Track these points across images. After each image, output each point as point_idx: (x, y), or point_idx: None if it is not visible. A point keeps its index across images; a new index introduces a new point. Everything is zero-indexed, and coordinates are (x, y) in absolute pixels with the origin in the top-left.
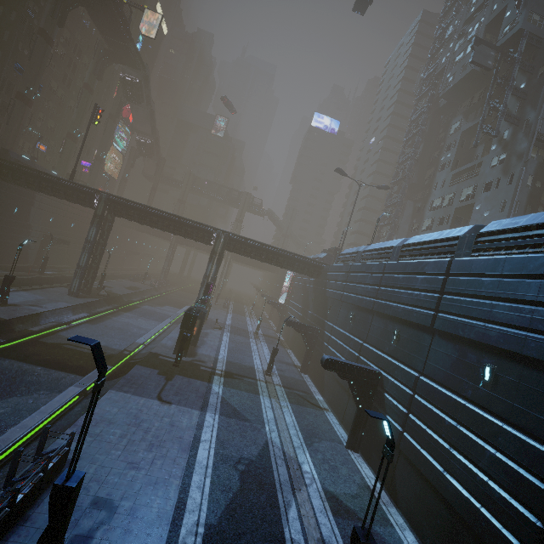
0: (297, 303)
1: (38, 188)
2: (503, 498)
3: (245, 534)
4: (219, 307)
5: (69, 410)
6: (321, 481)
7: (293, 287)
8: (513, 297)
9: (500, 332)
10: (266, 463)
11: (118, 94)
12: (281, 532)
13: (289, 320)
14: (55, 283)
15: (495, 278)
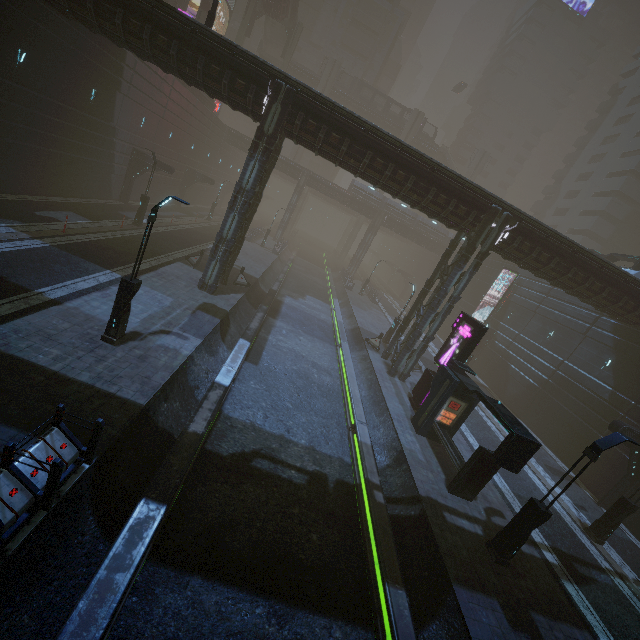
0: (530, 339)
1: (149, 47)
2: None
3: None
4: (367, 300)
5: None
6: None
7: (510, 302)
8: None
9: None
10: None
11: None
12: None
13: (625, 427)
14: (166, 251)
15: None
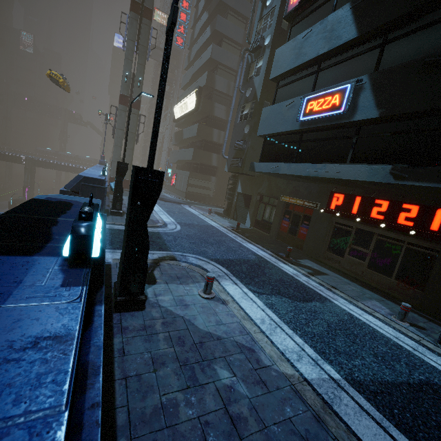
0: None
1: None
2: None
3: None
4: None
5: None
6: None
7: None
8: None
9: None
10: None
11: None
12: None
13: None
14: None
15: None
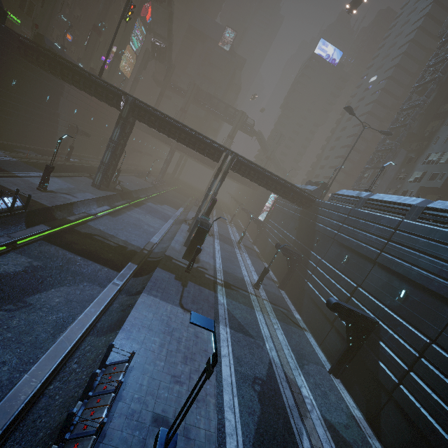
0: (277, 225)
1: (71, 81)
2: None
3: None
4: None
5: (109, 306)
6: (319, 408)
7: (274, 209)
8: None
9: None
10: (275, 385)
11: None
12: None
13: (279, 245)
14: (79, 172)
15: None
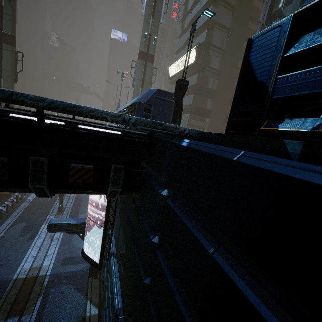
0: None
1: None
2: None
3: None
4: None
5: None
6: None
7: None
8: None
9: None
10: None
11: None
12: None
13: None
14: None
15: None
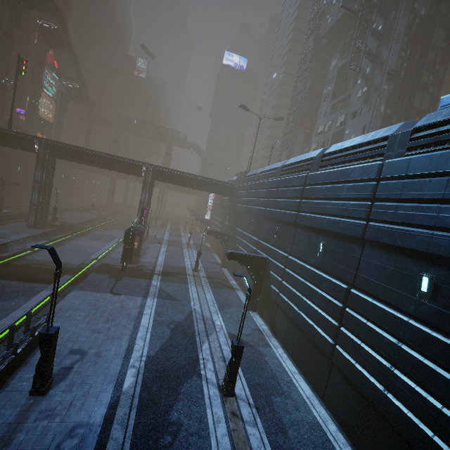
0: (219, 218)
1: None
2: (323, 316)
3: (173, 358)
4: (158, 227)
5: (44, 307)
6: (227, 329)
7: (215, 206)
8: (335, 197)
9: (328, 220)
10: (190, 323)
11: (39, 41)
12: (197, 355)
13: (209, 230)
14: (14, 219)
15: (328, 185)
